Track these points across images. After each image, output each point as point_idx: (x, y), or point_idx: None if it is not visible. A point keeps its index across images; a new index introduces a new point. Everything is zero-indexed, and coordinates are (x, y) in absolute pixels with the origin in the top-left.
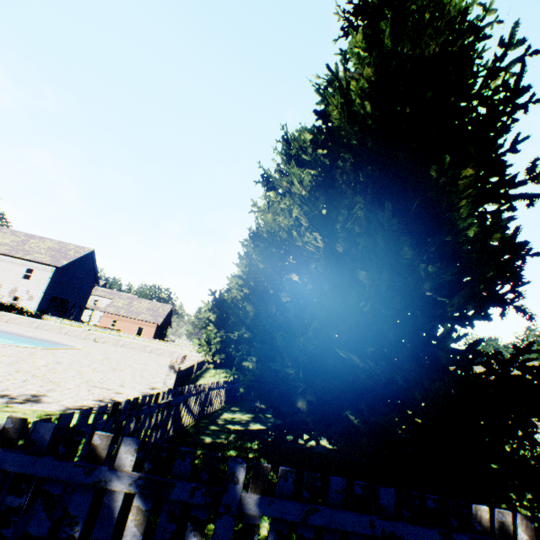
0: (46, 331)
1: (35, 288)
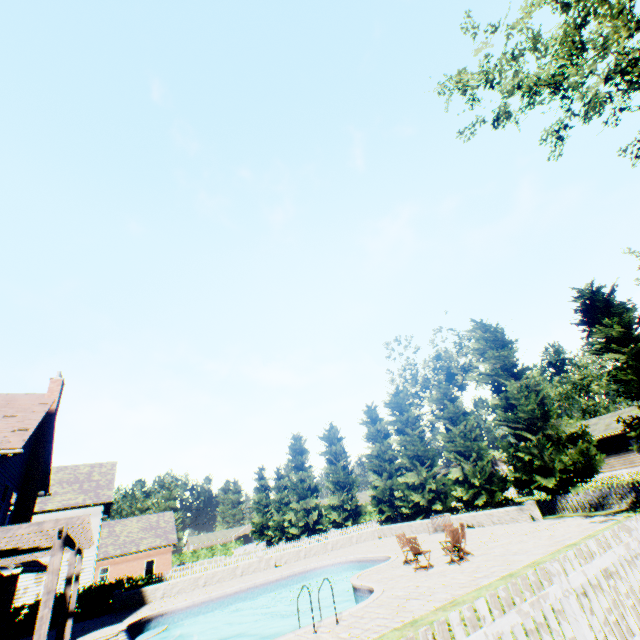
0: (217, 583)
1: None
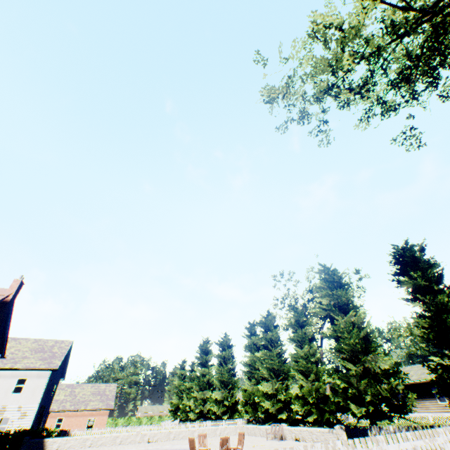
0: (100, 446)
1: (28, 402)
